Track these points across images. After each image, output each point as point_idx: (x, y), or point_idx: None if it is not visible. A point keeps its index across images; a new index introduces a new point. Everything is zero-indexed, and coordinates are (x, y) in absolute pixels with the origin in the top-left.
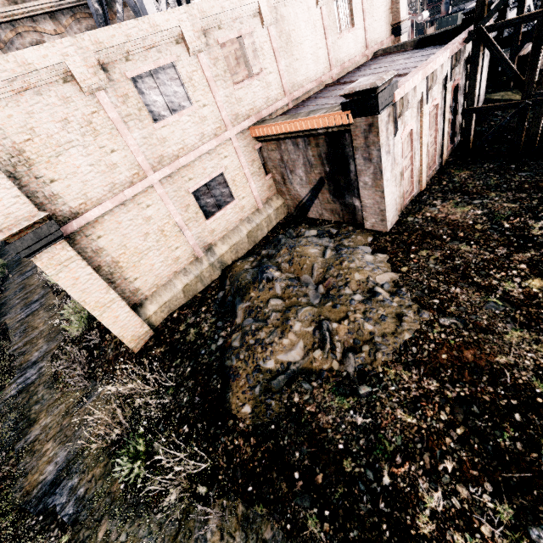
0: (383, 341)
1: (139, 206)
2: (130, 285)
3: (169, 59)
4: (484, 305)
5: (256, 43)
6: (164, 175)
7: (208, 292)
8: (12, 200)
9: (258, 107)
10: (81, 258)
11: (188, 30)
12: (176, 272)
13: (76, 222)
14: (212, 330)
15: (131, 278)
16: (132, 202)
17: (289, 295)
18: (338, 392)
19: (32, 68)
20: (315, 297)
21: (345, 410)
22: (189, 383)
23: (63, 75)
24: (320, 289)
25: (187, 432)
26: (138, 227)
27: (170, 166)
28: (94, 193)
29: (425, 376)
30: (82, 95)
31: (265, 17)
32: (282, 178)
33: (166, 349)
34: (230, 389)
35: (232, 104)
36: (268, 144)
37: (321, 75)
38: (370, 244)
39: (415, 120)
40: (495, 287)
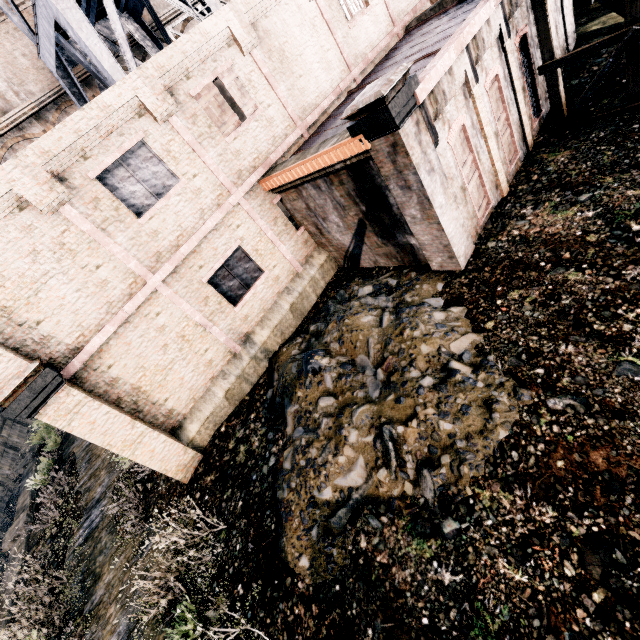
0: (468, 446)
1: (147, 318)
2: (161, 408)
3: (135, 139)
4: (615, 368)
5: (241, 77)
6: (166, 273)
7: (256, 392)
8: None
9: (264, 153)
10: (92, 398)
11: (149, 97)
12: (214, 378)
13: (78, 359)
14: (263, 445)
15: (161, 400)
16: (138, 316)
17: (343, 389)
18: (416, 531)
19: None
20: (374, 387)
21: (427, 560)
22: (241, 524)
23: (16, 203)
24: (379, 375)
25: (242, 594)
26: (153, 342)
27: (171, 261)
28: (90, 320)
29: (534, 499)
30: (45, 217)
31: (242, 42)
32: (316, 229)
33: (216, 477)
34: (284, 532)
35: (230, 162)
36: (287, 194)
37: (339, 83)
38: (440, 294)
39: (464, 110)
40: (628, 335)
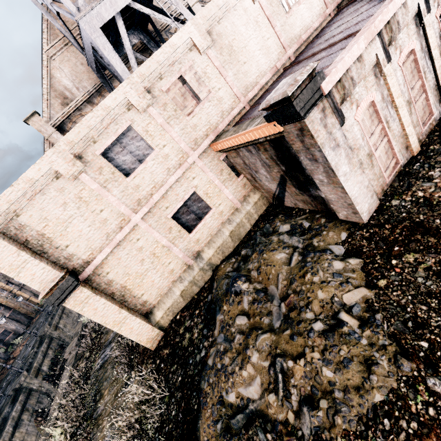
0: (344, 398)
1: (131, 242)
2: (139, 300)
3: (125, 126)
4: None
5: (198, 72)
6: (143, 213)
7: (201, 293)
8: (41, 271)
9: (214, 124)
10: (95, 294)
11: (134, 97)
12: (174, 281)
13: (88, 269)
14: (199, 338)
15: (139, 295)
16: (125, 241)
17: (254, 312)
18: None
19: (34, 181)
20: (277, 317)
21: None
22: (178, 395)
23: (54, 175)
24: (282, 308)
25: None
26: (134, 257)
27: (147, 205)
28: (96, 244)
29: None
30: (71, 182)
31: (200, 46)
32: (251, 177)
33: (169, 352)
34: (200, 415)
35: (189, 133)
36: (230, 153)
37: (276, 63)
38: (343, 242)
39: (374, 88)
40: None
